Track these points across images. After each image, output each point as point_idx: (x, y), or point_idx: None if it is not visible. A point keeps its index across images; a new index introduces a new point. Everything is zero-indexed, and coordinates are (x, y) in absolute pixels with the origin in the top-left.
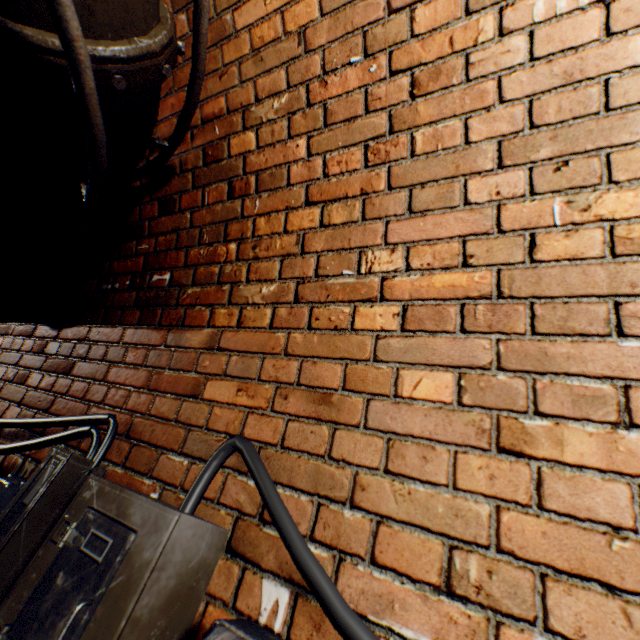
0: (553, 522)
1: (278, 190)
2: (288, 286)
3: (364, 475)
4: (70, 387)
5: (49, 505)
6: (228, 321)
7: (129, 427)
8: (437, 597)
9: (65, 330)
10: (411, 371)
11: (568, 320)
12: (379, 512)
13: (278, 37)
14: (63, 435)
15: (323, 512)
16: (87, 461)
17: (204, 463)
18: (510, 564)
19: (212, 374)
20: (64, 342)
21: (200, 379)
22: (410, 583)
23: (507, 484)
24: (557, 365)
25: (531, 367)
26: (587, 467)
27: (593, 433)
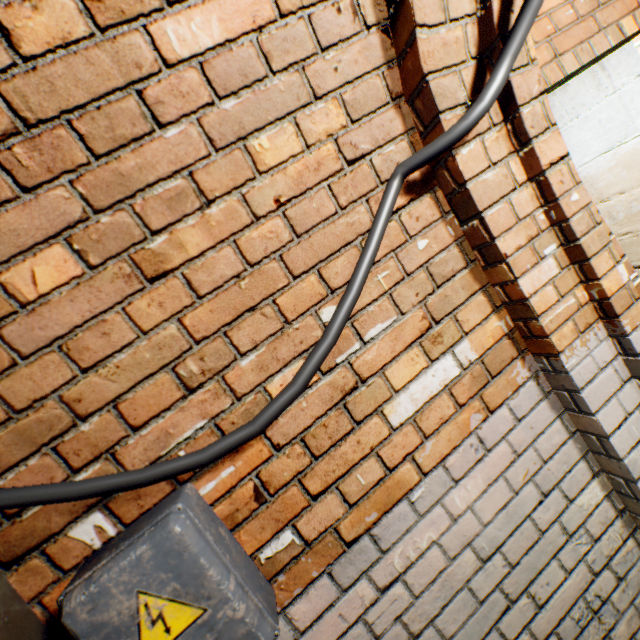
0: (212, 300)
1: None
2: None
3: (70, 392)
4: None
5: None
6: None
7: None
8: (188, 401)
9: None
10: (14, 270)
11: (116, 129)
12: (110, 401)
13: None
14: None
15: (65, 449)
16: None
17: None
18: (209, 344)
19: None
20: None
21: None
22: (169, 412)
23: (174, 301)
24: (139, 181)
25: (121, 195)
26: (206, 251)
27: (195, 224)
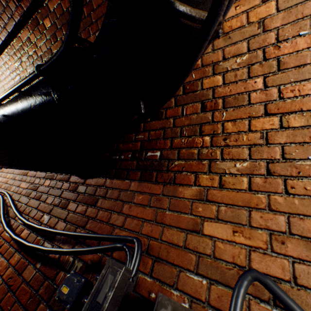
0: None
1: (240, 106)
2: (258, 164)
3: None
4: (97, 214)
5: (113, 305)
6: (210, 183)
7: (147, 246)
8: None
9: (89, 179)
10: None
11: None
12: None
13: (242, 25)
14: (104, 247)
15: None
16: (130, 271)
17: (221, 285)
18: None
19: (206, 217)
20: (89, 186)
21: (196, 219)
22: None
23: None
24: None
25: None
26: None
27: None
